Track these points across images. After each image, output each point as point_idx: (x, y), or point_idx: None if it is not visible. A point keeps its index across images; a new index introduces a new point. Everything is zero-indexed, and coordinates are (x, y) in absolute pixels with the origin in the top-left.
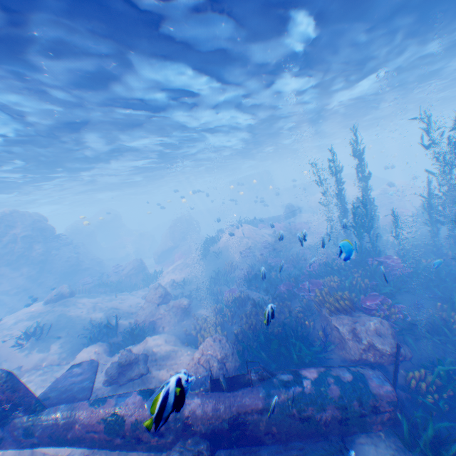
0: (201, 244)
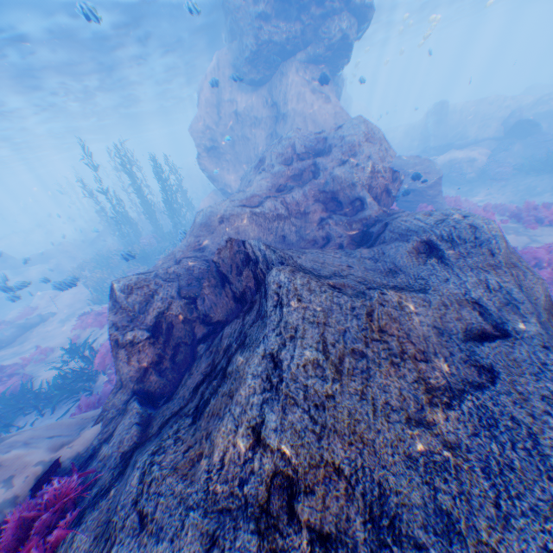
0: None
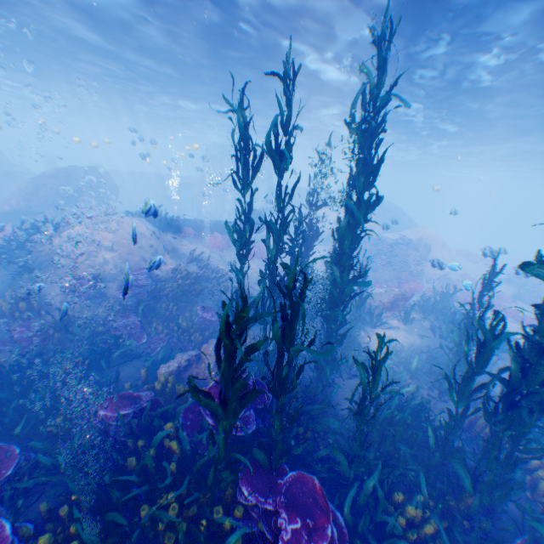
0: (13, 230)
